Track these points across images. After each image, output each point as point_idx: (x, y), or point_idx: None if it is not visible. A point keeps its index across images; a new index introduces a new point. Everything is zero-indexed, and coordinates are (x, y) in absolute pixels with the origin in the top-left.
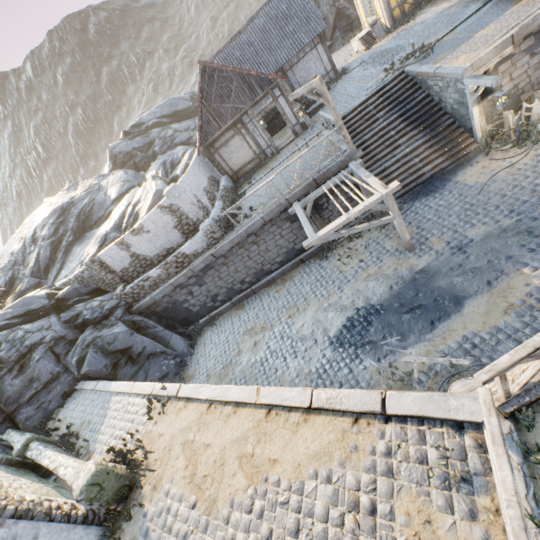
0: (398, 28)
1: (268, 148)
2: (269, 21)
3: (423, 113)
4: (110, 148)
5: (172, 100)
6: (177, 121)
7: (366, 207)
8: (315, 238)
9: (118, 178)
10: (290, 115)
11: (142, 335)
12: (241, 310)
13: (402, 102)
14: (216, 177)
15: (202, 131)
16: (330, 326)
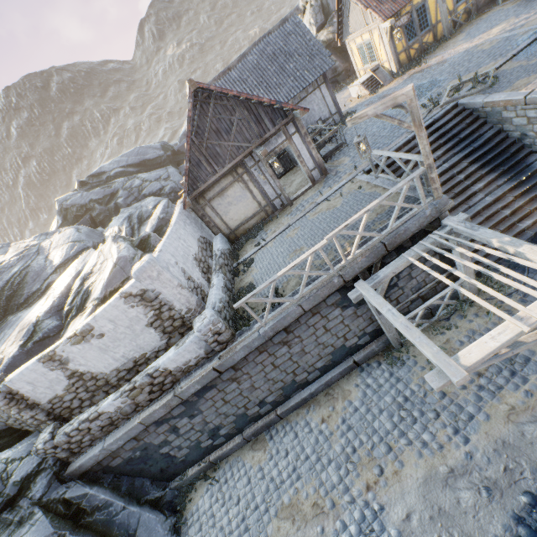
0: (406, 72)
1: (277, 198)
2: (265, 57)
3: (499, 152)
4: (60, 200)
5: (140, 149)
6: (146, 170)
7: None
8: (463, 372)
9: (66, 237)
10: (307, 157)
11: (81, 532)
12: (262, 452)
13: (464, 139)
14: (207, 237)
15: (188, 176)
16: (481, 536)
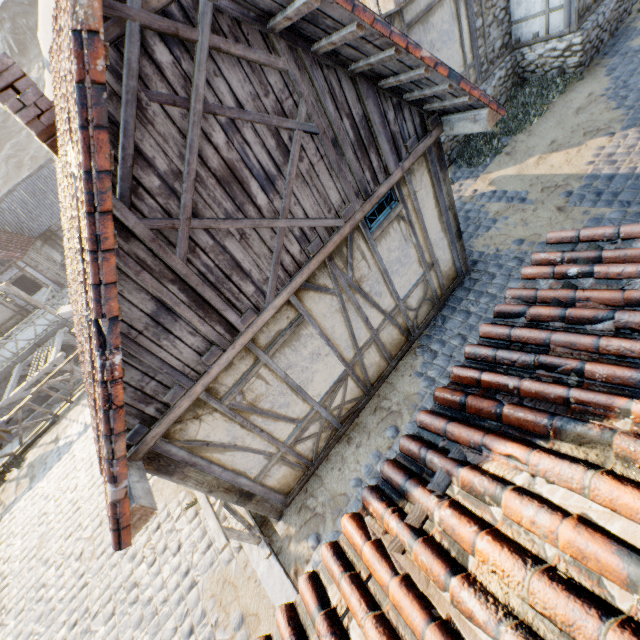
0: None
1: (29, 305)
2: (28, 194)
3: None
4: None
5: None
6: None
7: (43, 371)
8: (6, 399)
9: None
10: (44, 278)
11: None
12: None
13: None
14: None
15: None
16: None
